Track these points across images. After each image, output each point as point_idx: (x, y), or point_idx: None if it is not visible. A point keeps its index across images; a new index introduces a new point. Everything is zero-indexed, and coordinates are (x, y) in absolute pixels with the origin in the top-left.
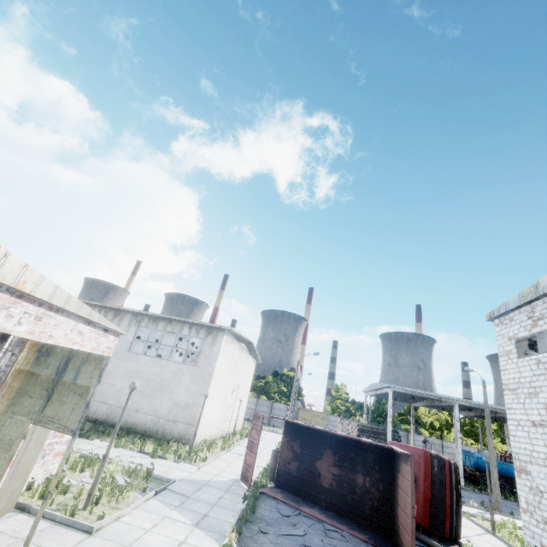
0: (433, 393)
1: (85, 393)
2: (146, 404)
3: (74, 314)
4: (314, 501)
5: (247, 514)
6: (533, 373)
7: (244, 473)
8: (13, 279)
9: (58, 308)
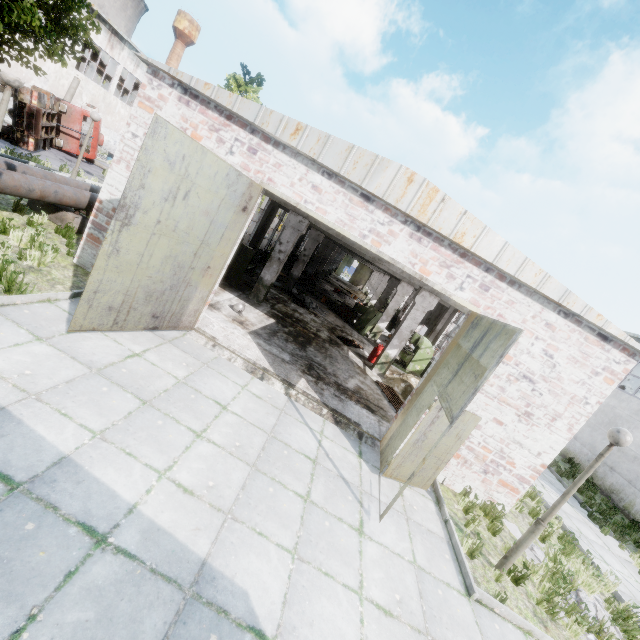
0: None
1: (479, 375)
2: None
3: (538, 292)
4: None
5: None
6: None
7: None
8: (450, 229)
9: (513, 279)
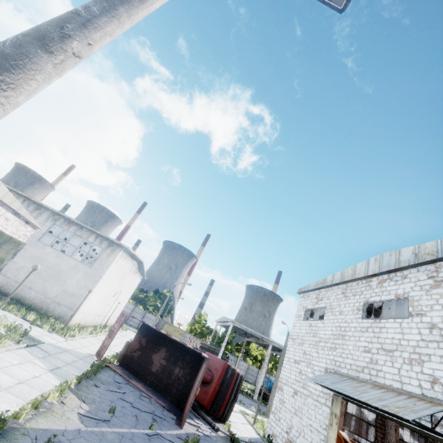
0: (259, 333)
1: None
2: (39, 285)
3: (7, 205)
4: (143, 379)
5: (90, 373)
6: (306, 331)
7: (100, 351)
8: None
9: None
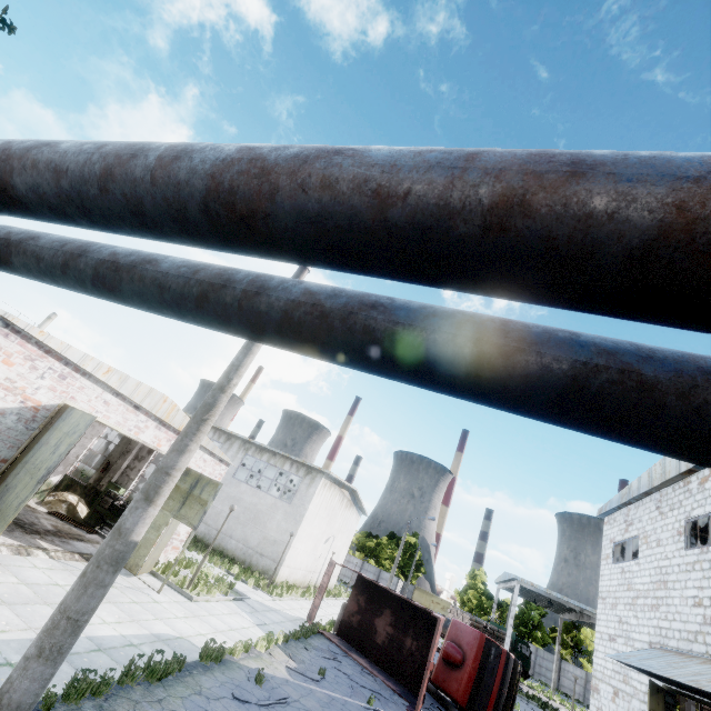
0: (573, 601)
1: (205, 504)
2: (239, 532)
3: (204, 447)
4: (367, 654)
5: (298, 633)
6: (618, 582)
7: (310, 613)
8: (178, 424)
9: None
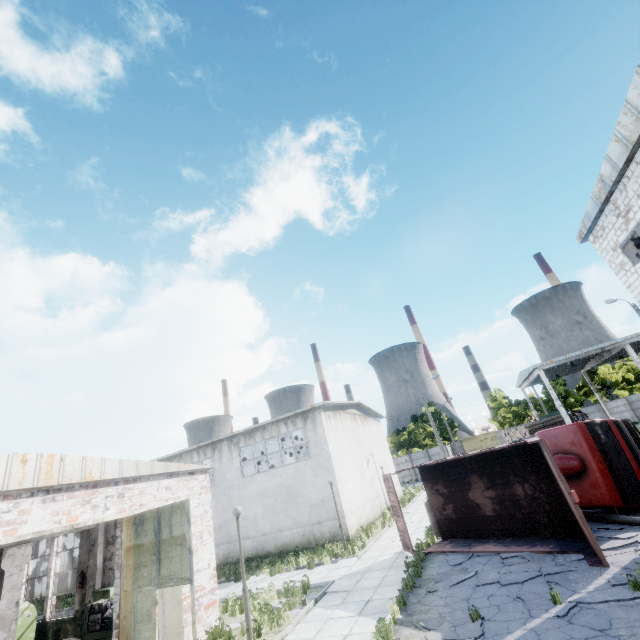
0: (591, 348)
1: (183, 541)
2: (285, 520)
3: (152, 475)
4: (487, 535)
5: (408, 581)
6: None
7: (404, 542)
8: (79, 475)
9: (134, 477)
